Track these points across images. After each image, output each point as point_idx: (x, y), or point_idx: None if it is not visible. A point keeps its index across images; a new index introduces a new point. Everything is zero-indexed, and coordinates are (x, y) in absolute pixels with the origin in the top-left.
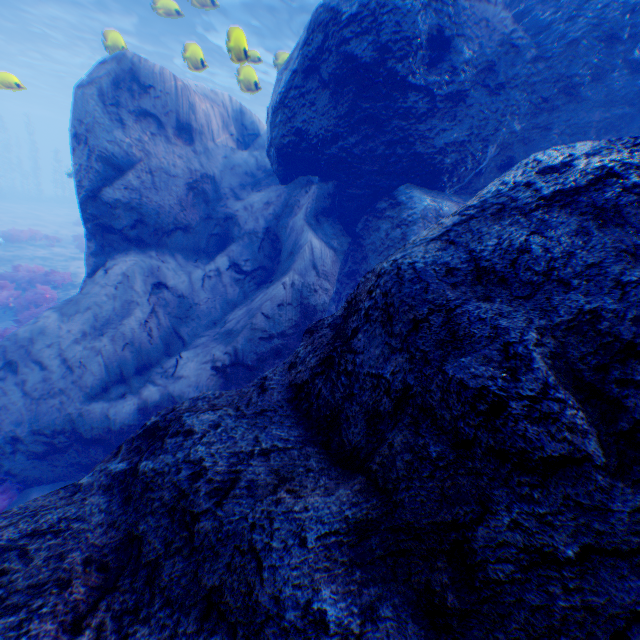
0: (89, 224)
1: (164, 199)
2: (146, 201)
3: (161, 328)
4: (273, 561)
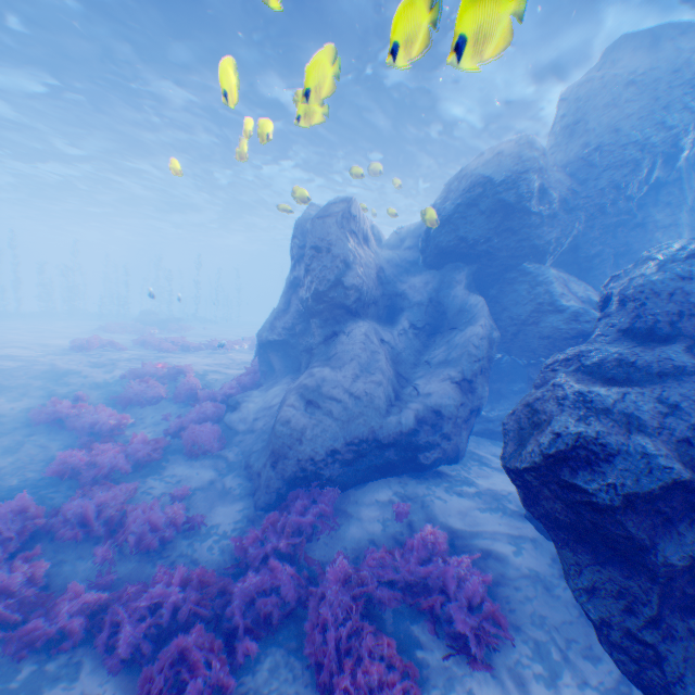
0: (321, 305)
1: (370, 284)
2: (365, 286)
3: (391, 369)
4: (671, 356)
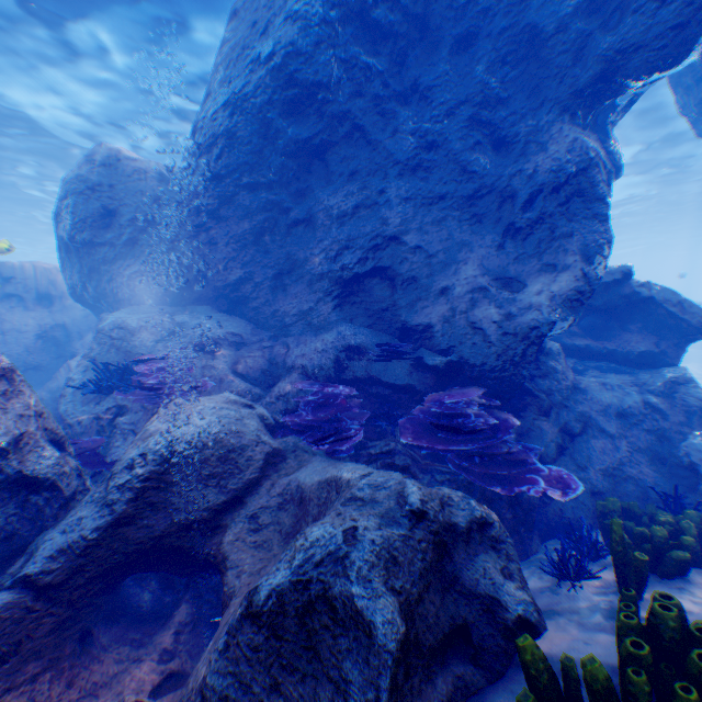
0: None
1: (14, 350)
2: None
3: None
4: None
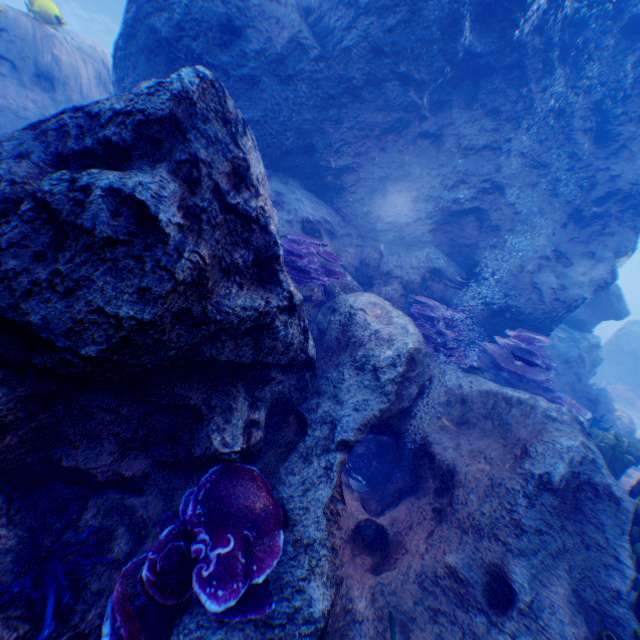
0: None
1: None
2: None
3: None
4: None
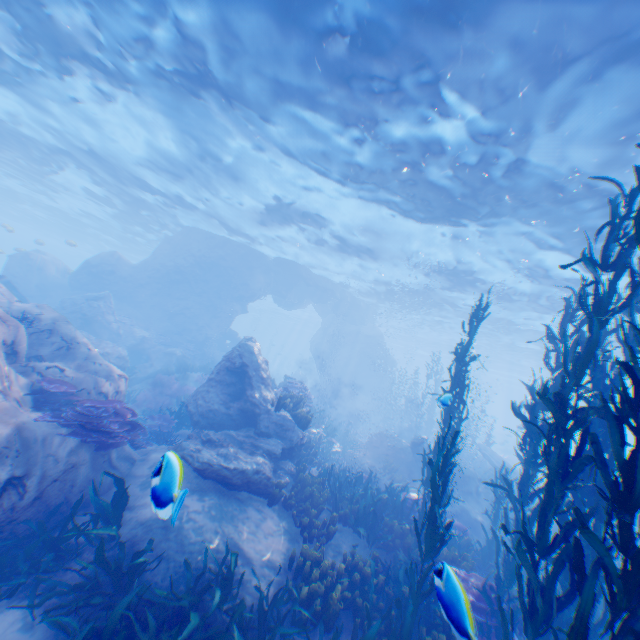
0: None
1: (28, 287)
2: (22, 287)
3: None
4: None
